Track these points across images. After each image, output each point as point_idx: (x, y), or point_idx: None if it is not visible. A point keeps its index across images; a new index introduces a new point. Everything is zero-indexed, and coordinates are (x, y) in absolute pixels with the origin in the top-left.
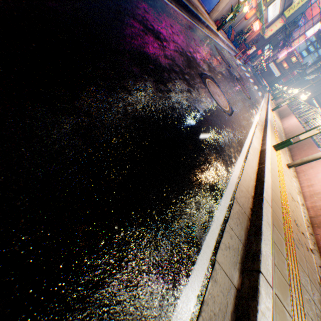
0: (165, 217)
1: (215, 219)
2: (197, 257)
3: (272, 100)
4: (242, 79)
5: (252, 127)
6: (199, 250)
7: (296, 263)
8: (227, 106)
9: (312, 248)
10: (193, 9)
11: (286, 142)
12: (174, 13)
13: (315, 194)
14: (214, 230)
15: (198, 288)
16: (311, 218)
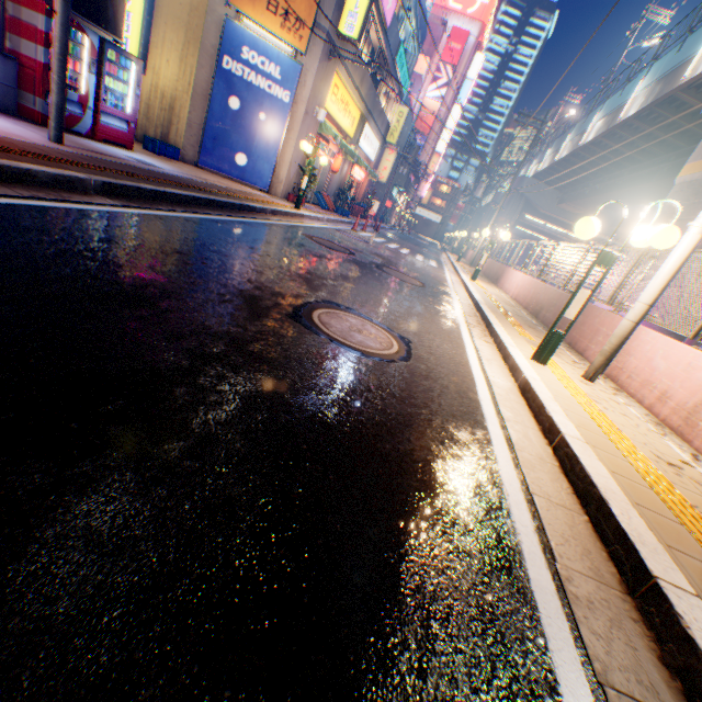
0: None
1: None
2: None
3: (458, 261)
4: (388, 261)
5: (466, 342)
6: None
7: None
8: (391, 340)
9: None
10: (230, 200)
11: (551, 338)
12: (187, 224)
13: (692, 414)
14: None
15: None
16: None
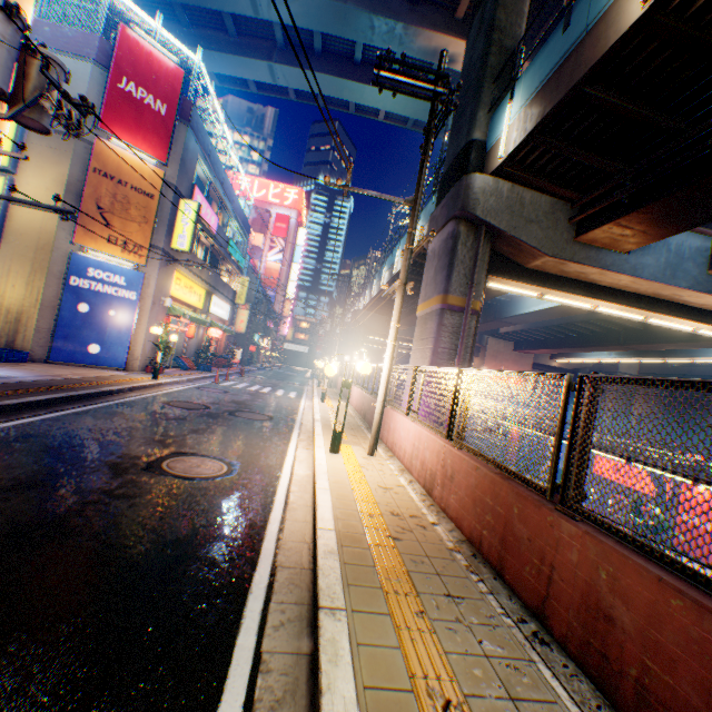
0: (154, 671)
1: (248, 612)
2: (230, 669)
3: (320, 385)
4: (244, 404)
5: (289, 453)
6: (231, 661)
7: (397, 557)
8: (224, 465)
9: (436, 519)
10: (88, 390)
11: (336, 435)
12: (52, 423)
13: (412, 458)
14: (250, 625)
15: (243, 696)
16: (425, 487)
